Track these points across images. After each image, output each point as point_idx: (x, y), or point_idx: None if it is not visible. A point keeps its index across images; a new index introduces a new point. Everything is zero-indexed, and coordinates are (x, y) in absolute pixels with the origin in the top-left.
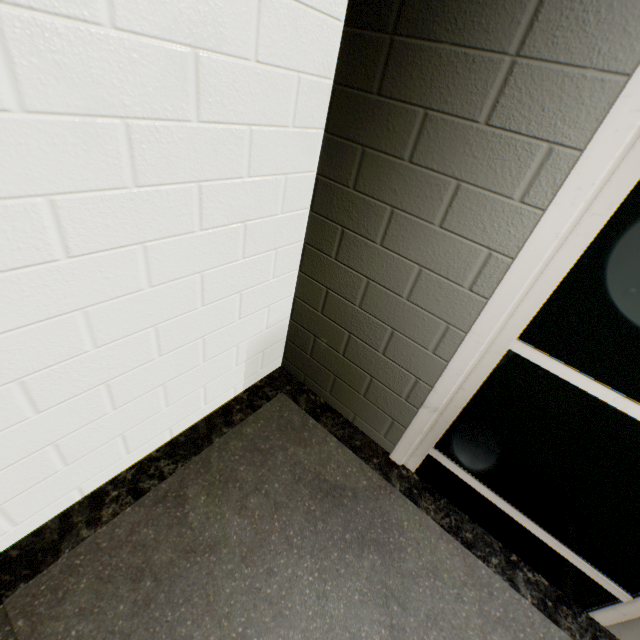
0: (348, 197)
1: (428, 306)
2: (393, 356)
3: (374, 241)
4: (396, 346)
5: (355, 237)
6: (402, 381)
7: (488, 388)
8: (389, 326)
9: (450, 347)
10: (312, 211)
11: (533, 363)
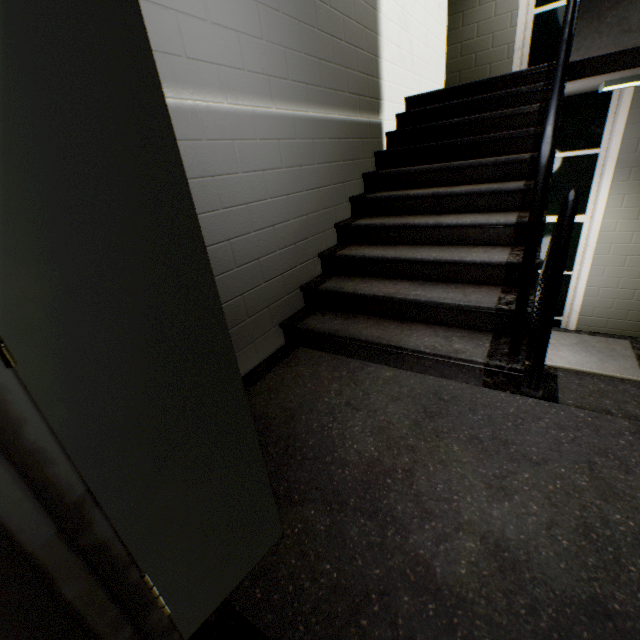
0: (462, 1)
1: (502, 13)
2: (496, 45)
3: (476, 8)
4: (496, 40)
5: (468, 12)
6: (502, 53)
7: (533, 38)
8: (490, 34)
9: (515, 20)
10: (448, 18)
11: (543, 14)
